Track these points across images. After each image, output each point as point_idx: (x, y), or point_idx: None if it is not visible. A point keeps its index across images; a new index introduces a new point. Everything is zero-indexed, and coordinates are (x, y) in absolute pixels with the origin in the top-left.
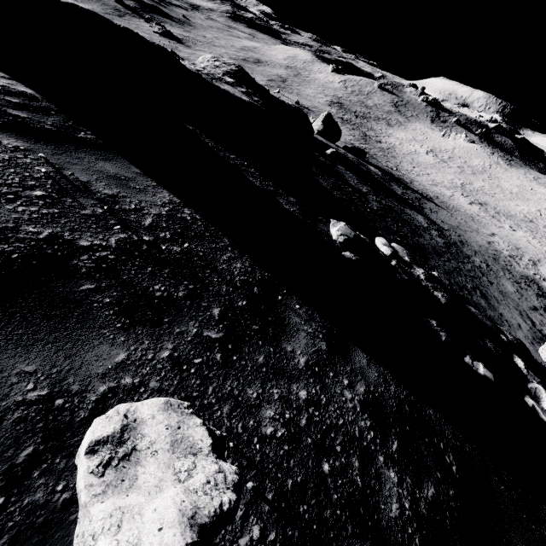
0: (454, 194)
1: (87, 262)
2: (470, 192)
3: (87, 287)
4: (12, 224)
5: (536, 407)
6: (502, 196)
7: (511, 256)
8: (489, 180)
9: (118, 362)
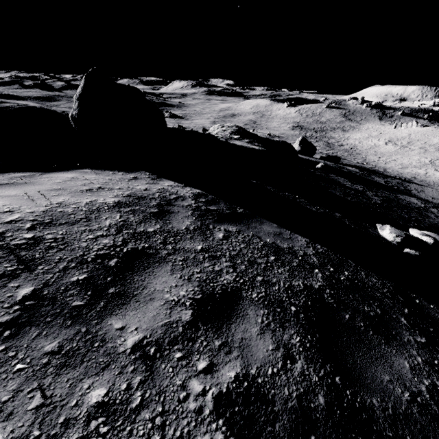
0: (427, 171)
1: (329, 299)
2: None
3: (347, 317)
4: (288, 282)
5: None
6: None
7: None
8: None
9: (409, 368)
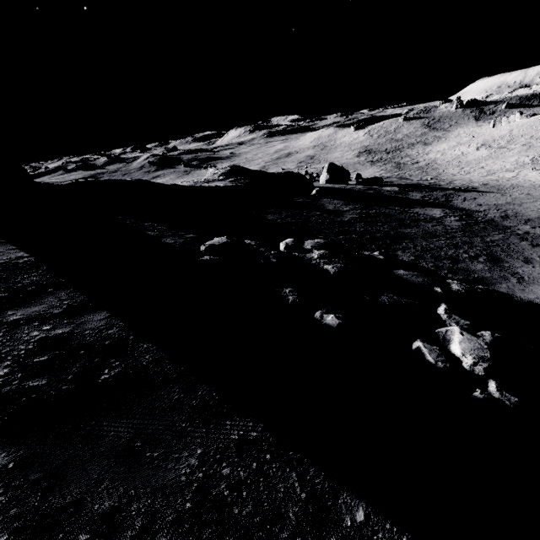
0: (519, 173)
1: None
2: None
3: None
4: None
5: (422, 349)
6: None
7: None
8: None
9: None
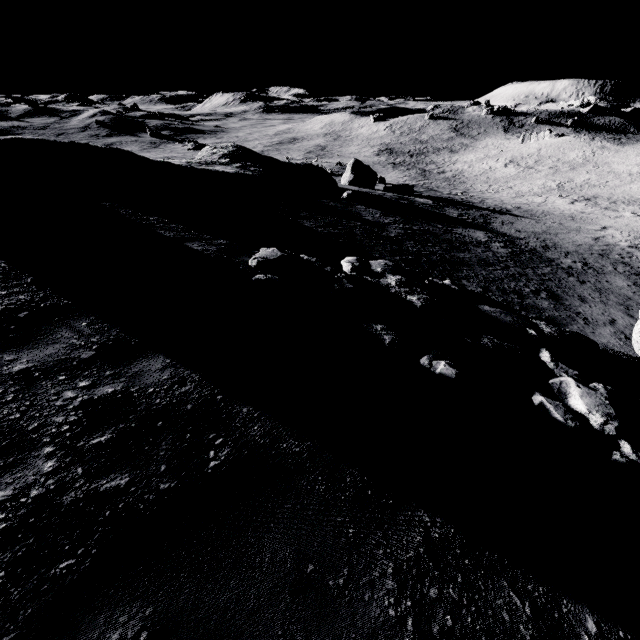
0: (547, 199)
1: None
2: (571, 190)
3: None
4: None
5: (546, 404)
6: (619, 182)
7: (632, 246)
8: (595, 169)
9: None
